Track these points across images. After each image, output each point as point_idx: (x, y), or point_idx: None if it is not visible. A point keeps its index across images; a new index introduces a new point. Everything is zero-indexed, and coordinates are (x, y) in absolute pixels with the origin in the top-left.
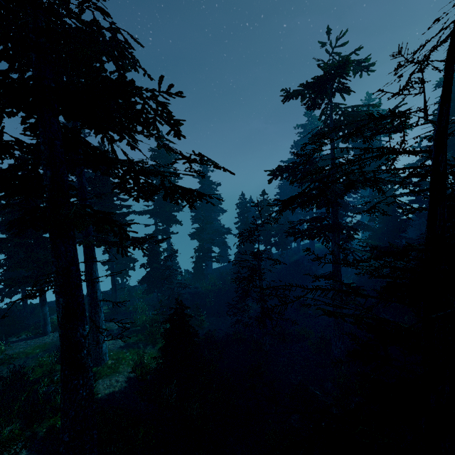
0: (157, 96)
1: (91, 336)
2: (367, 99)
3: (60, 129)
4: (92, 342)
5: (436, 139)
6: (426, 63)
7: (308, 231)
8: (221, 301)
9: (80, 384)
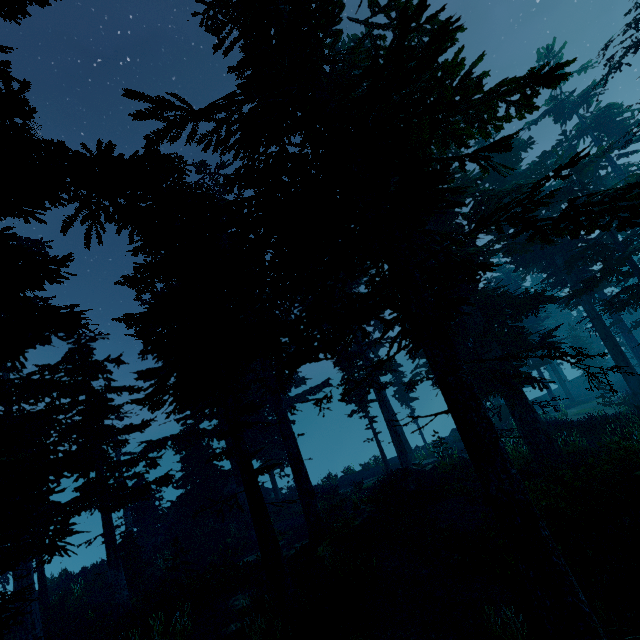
0: None
1: None
2: None
3: None
4: None
5: None
6: None
7: None
8: None
9: None
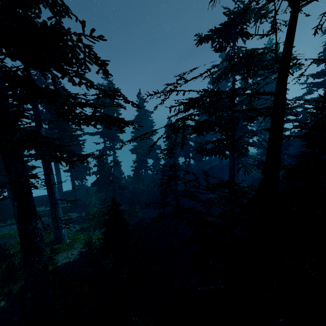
0: (81, 39)
1: (53, 224)
2: (269, 44)
3: (0, 68)
4: (54, 228)
5: (277, 81)
6: (278, 0)
7: (212, 149)
8: (152, 197)
9: (36, 260)
